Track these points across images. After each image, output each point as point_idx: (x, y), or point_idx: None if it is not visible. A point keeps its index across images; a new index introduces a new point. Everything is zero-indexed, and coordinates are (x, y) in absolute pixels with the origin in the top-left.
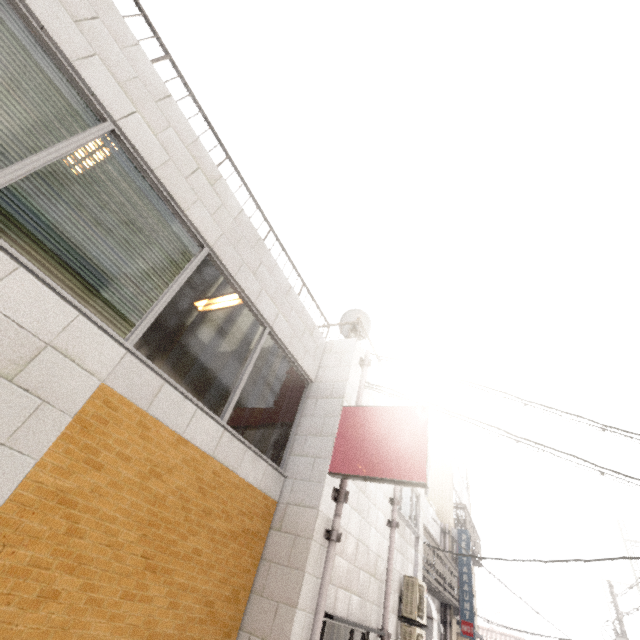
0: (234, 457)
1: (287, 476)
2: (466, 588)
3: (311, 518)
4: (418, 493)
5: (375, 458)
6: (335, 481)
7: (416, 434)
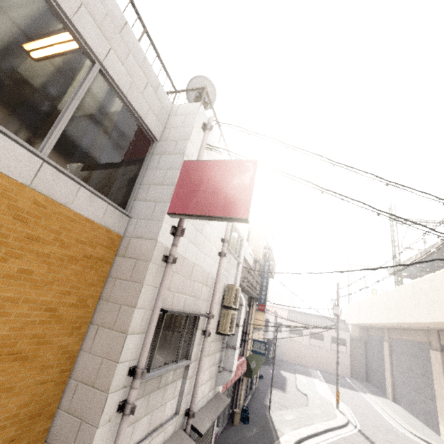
0: (63, 192)
1: (131, 217)
2: (264, 289)
3: (150, 247)
4: (242, 238)
5: (207, 201)
6: (174, 221)
7: (244, 182)
